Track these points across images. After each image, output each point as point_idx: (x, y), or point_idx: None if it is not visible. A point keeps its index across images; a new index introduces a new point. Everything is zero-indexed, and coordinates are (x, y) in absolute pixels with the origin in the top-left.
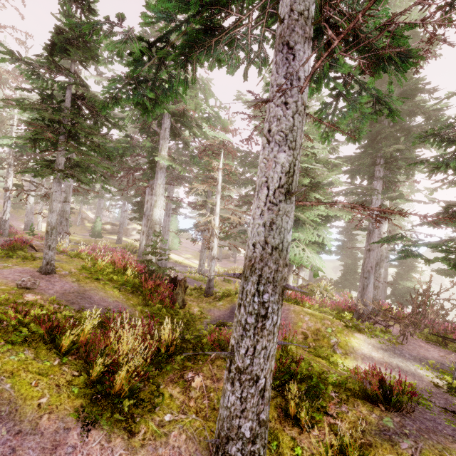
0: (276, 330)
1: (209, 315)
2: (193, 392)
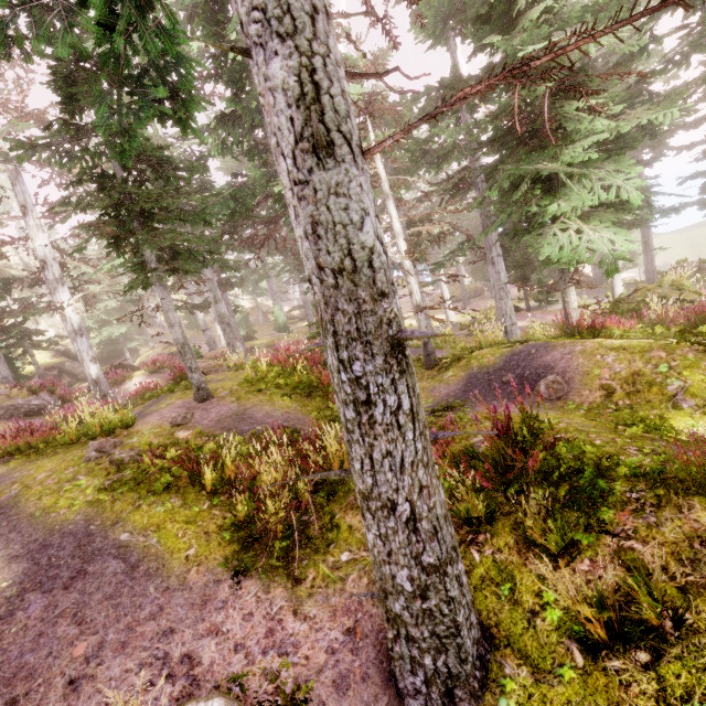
0: (406, 419)
1: (431, 397)
2: None
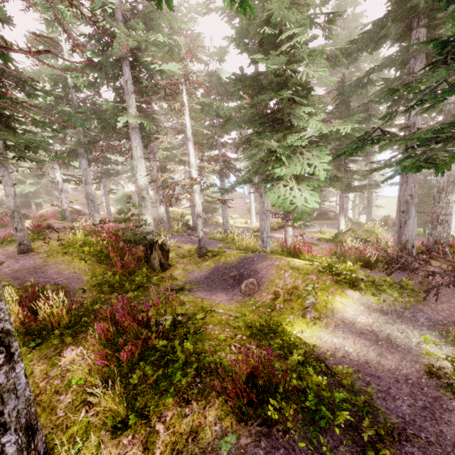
0: None
1: (186, 277)
2: (54, 371)
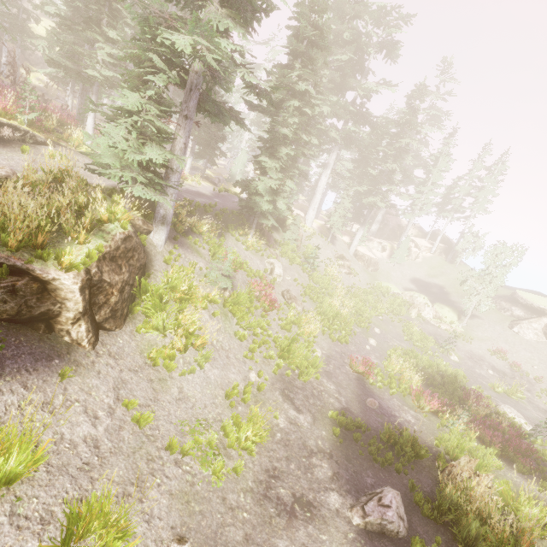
0: None
1: None
2: None
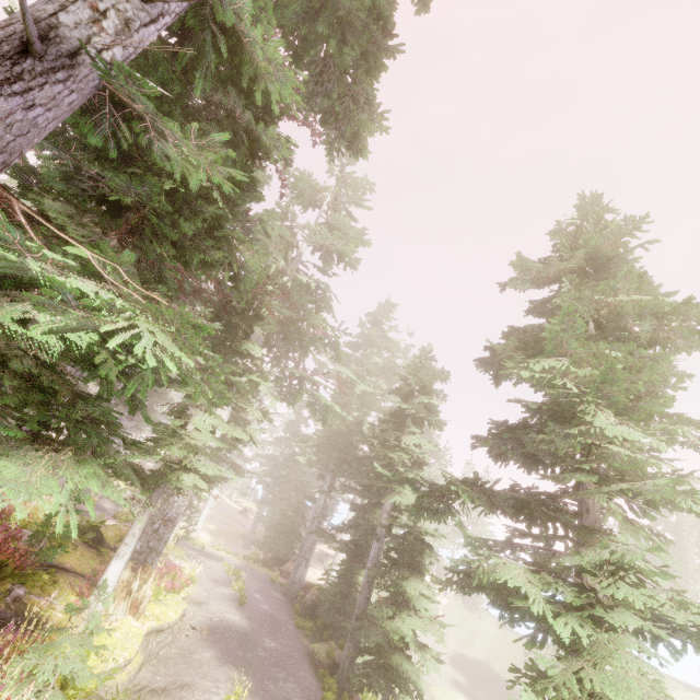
0: None
1: None
2: None
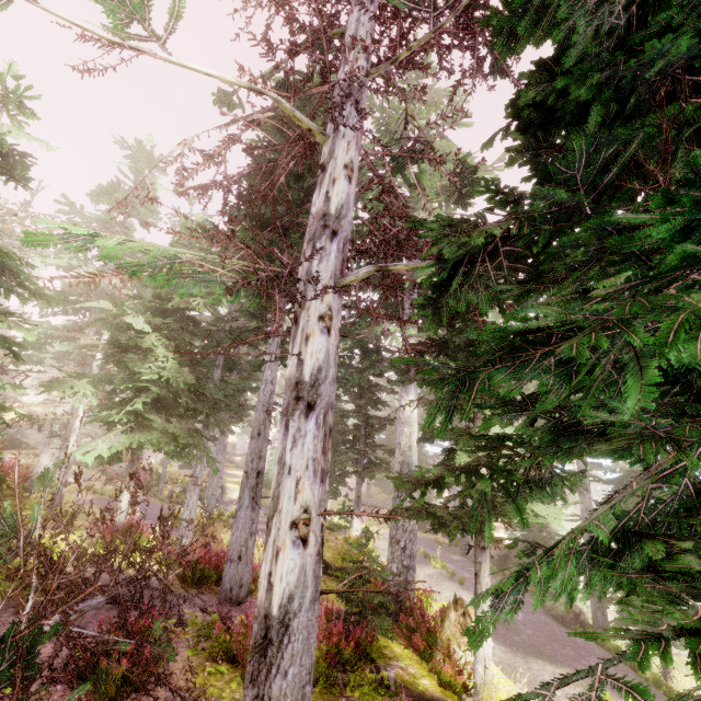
0: None
1: None
2: None
